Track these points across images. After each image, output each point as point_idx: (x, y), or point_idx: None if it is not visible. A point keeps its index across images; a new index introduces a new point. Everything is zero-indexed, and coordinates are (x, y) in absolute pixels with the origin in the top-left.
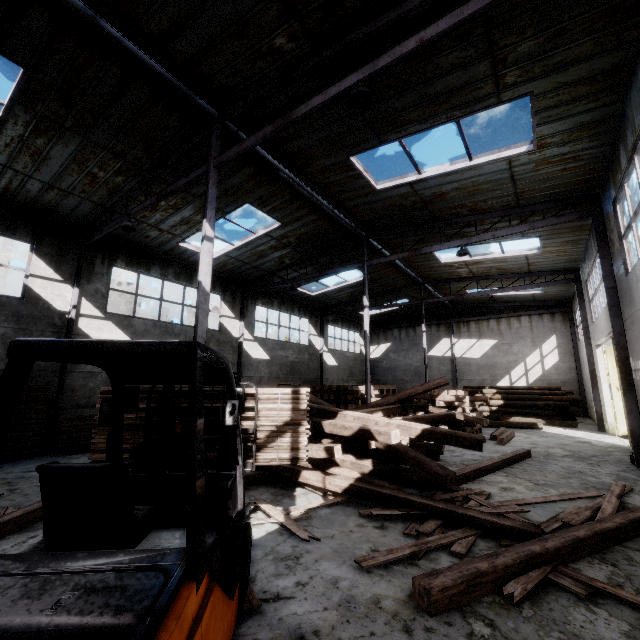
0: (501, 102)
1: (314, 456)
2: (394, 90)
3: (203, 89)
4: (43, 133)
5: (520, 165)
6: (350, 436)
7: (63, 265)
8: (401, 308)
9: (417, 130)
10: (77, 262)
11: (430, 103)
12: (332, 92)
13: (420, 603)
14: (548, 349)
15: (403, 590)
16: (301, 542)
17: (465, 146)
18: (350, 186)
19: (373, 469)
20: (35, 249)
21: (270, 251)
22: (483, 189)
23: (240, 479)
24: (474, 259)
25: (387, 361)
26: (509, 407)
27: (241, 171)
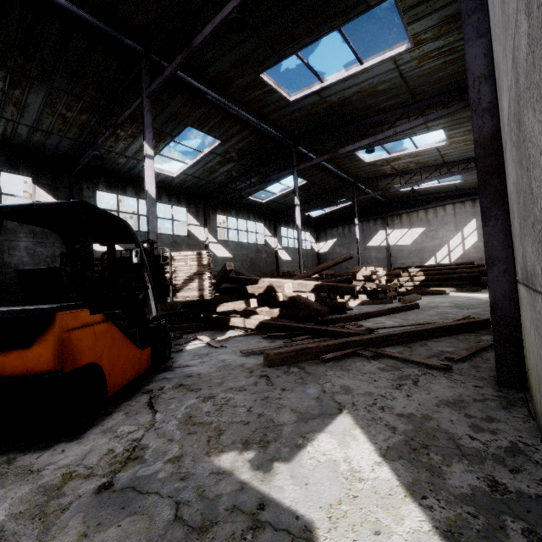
0: (370, 7)
1: (238, 308)
2: (277, 9)
3: (127, 30)
4: (18, 85)
5: (405, 63)
6: (262, 293)
7: (59, 192)
8: (342, 208)
9: (307, 43)
10: (69, 189)
11: (311, 16)
12: (217, 20)
13: (266, 363)
14: (468, 231)
15: (262, 361)
16: (215, 349)
17: (353, 52)
18: (268, 101)
19: (279, 314)
20: (36, 181)
21: (218, 166)
22: (380, 90)
23: (152, 298)
24: (392, 156)
25: (334, 254)
26: (430, 281)
27: (176, 98)
